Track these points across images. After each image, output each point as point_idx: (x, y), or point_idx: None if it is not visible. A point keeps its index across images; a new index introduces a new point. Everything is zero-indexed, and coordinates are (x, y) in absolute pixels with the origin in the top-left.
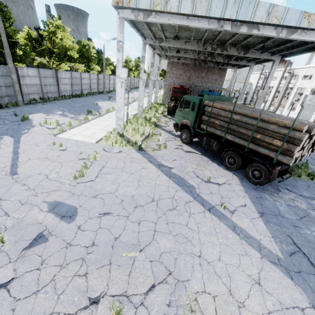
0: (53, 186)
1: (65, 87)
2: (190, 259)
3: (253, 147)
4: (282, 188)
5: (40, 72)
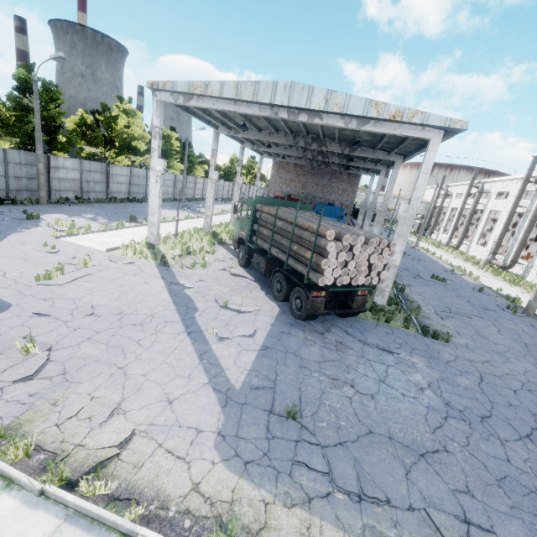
0: (3, 283)
1: (119, 187)
2: (105, 368)
3: (292, 264)
4: (339, 330)
5: (83, 164)
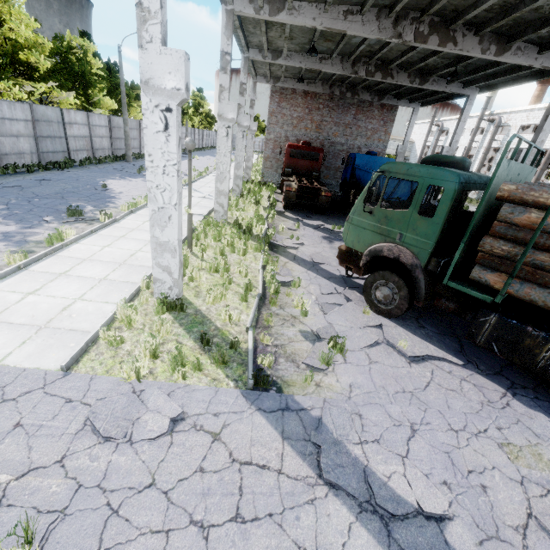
0: None
1: (16, 144)
2: None
3: None
4: None
5: None
